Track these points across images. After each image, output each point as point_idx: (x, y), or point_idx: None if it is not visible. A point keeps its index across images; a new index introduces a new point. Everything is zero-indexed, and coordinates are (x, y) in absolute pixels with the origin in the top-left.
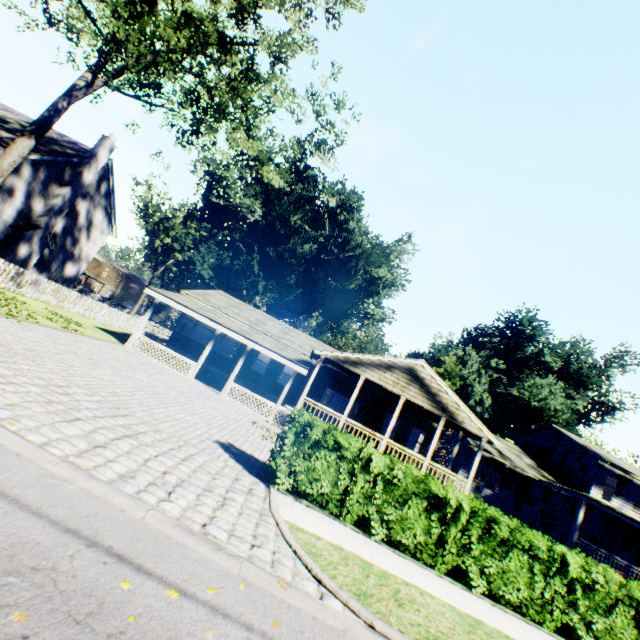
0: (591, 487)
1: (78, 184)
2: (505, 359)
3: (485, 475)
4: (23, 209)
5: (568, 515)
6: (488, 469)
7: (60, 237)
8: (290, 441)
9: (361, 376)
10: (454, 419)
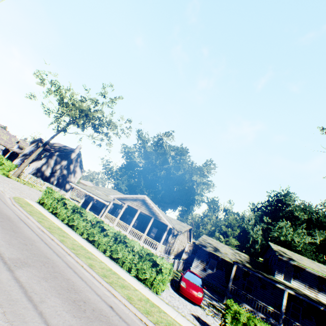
0: (275, 272)
1: (69, 159)
2: (273, 217)
3: (208, 262)
4: (53, 168)
5: (261, 289)
6: (210, 258)
7: (65, 175)
8: (44, 193)
9: (125, 203)
10: (157, 218)
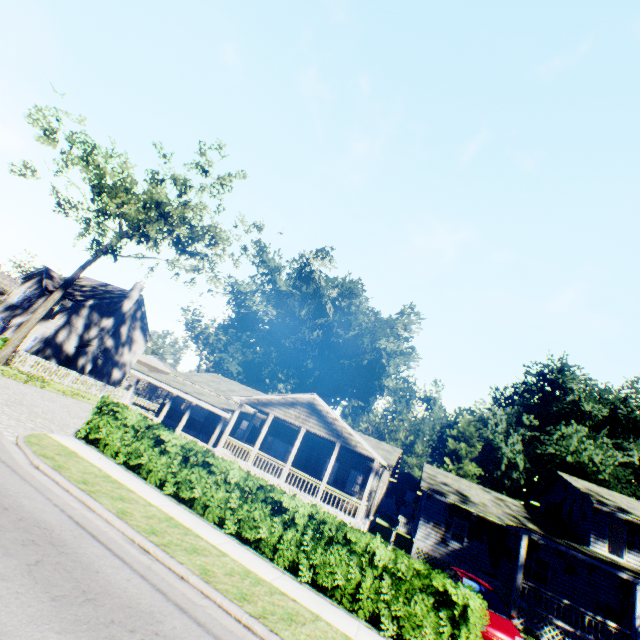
0: (590, 537)
1: (119, 314)
2: (541, 414)
3: (450, 525)
4: (83, 335)
5: (565, 575)
6: (453, 517)
7: (109, 351)
8: (94, 412)
9: (270, 414)
10: (348, 444)
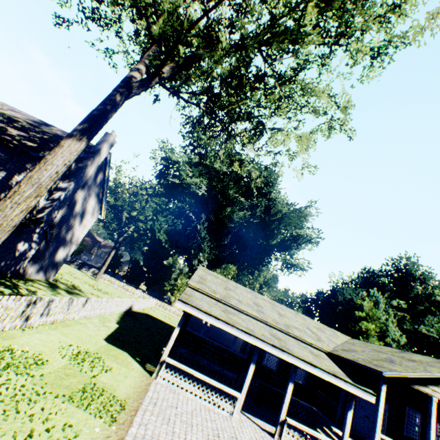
0: None
1: (81, 177)
2: (402, 298)
3: None
4: None
5: None
6: None
7: (56, 226)
8: None
9: (432, 397)
10: None
